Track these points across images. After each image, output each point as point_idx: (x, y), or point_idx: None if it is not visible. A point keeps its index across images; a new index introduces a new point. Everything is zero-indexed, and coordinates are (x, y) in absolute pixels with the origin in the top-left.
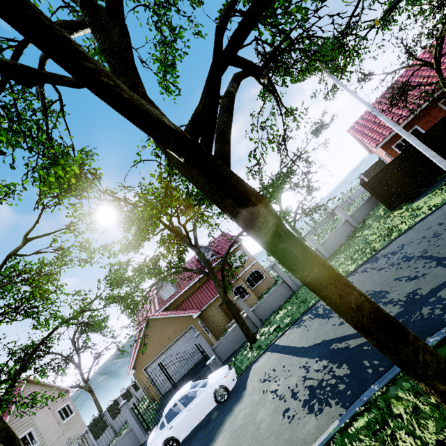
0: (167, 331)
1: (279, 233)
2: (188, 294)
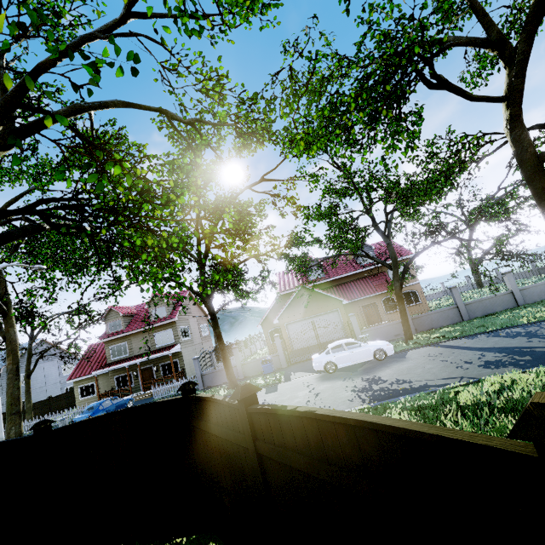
0: (315, 304)
1: None
2: (334, 284)
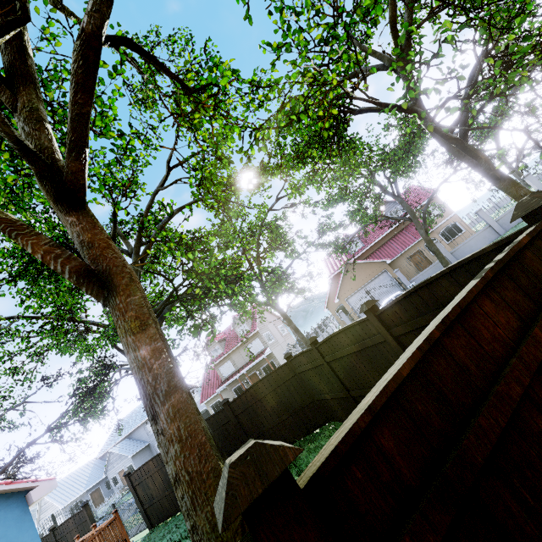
0: (363, 273)
1: (490, 168)
2: (375, 249)
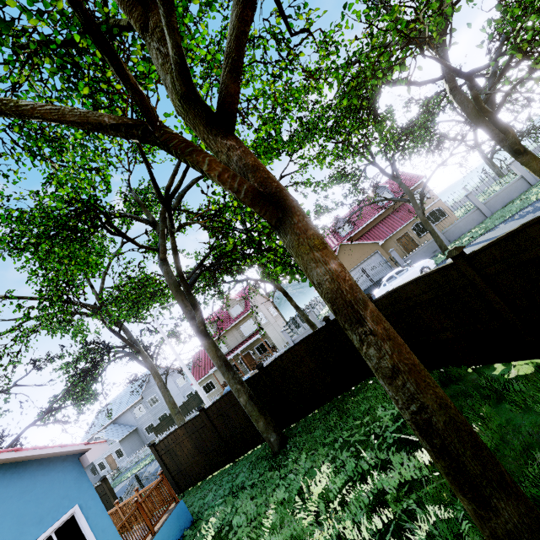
0: (356, 254)
1: (516, 143)
2: (364, 232)
